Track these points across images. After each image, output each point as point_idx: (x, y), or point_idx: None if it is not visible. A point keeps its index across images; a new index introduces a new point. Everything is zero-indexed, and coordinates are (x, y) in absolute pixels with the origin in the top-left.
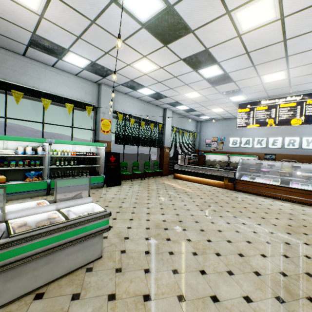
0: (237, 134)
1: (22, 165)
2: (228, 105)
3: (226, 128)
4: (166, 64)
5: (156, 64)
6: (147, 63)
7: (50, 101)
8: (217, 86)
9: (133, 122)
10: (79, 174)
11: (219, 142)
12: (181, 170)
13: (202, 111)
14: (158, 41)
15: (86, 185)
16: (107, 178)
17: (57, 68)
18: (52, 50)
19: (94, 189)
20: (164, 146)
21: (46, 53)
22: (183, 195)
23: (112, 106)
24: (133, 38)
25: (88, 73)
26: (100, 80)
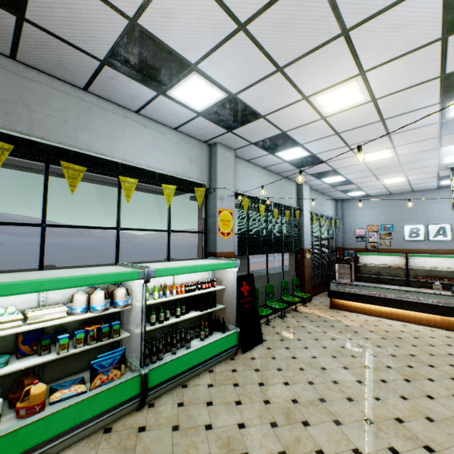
0: (418, 219)
1: (82, 341)
2: (426, 170)
3: (394, 210)
4: (392, 91)
5: (370, 91)
6: (352, 91)
7: (136, 181)
8: (447, 135)
9: (263, 210)
10: (190, 333)
11: (382, 232)
12: (346, 293)
13: (363, 183)
14: (439, 24)
15: (209, 359)
16: (240, 333)
17: (145, 114)
18: (155, 72)
19: (225, 366)
20: (304, 247)
21: (136, 81)
22: (425, 370)
23: (233, 183)
24: (383, 18)
25: (203, 122)
26: (217, 137)
